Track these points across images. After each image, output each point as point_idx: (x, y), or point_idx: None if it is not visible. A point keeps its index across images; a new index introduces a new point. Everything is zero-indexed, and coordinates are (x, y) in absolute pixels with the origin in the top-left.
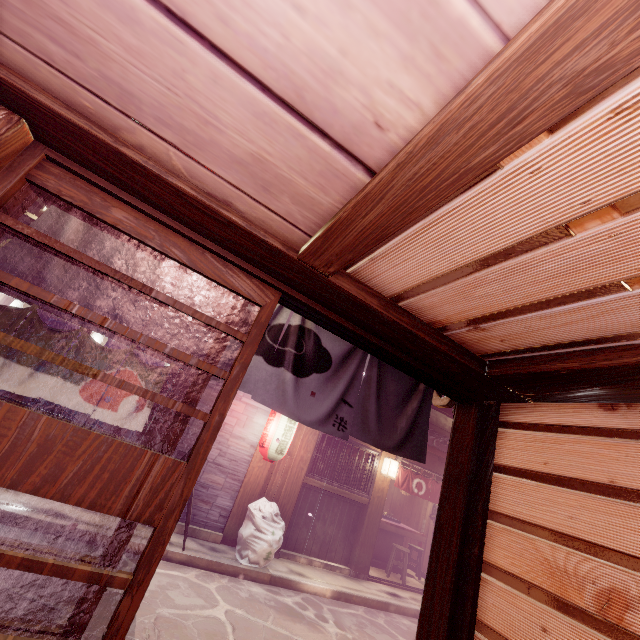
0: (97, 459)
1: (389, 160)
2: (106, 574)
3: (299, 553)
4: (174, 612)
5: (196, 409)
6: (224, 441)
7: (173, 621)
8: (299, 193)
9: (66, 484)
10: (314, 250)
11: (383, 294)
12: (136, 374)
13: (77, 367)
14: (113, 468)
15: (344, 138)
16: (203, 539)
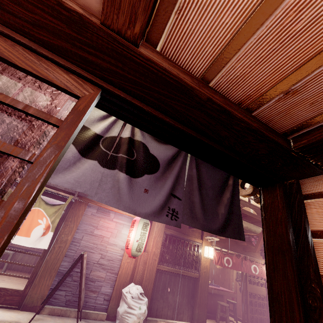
0: None
1: None
2: None
3: (159, 318)
4: None
5: None
6: (103, 248)
7: None
8: None
9: None
10: None
11: (194, 74)
12: (43, 211)
13: None
14: None
15: None
16: (93, 319)
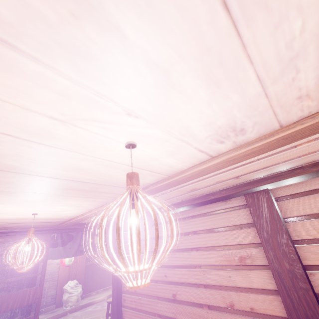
0: (16, 297)
1: (65, 221)
2: (28, 317)
3: (92, 292)
4: None
5: (37, 273)
6: None
7: None
8: (49, 224)
9: (11, 306)
10: (57, 228)
11: (78, 223)
12: None
13: (3, 281)
14: (21, 297)
15: (55, 222)
16: (46, 312)
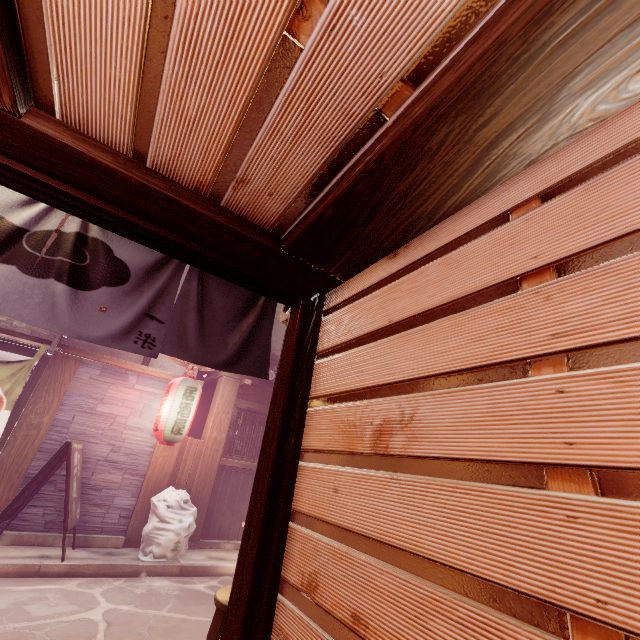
0: None
1: None
2: None
3: (225, 540)
4: (24, 625)
5: None
6: (117, 435)
7: (17, 634)
8: None
9: None
10: None
11: (120, 151)
12: None
13: None
14: None
15: None
16: (99, 547)
